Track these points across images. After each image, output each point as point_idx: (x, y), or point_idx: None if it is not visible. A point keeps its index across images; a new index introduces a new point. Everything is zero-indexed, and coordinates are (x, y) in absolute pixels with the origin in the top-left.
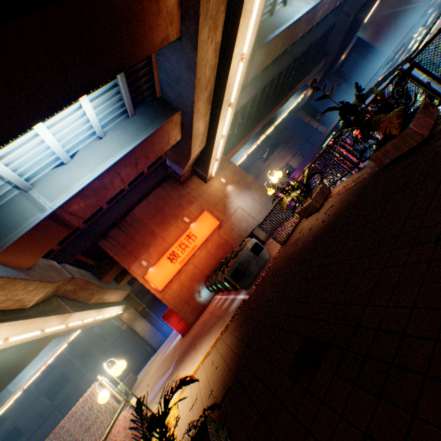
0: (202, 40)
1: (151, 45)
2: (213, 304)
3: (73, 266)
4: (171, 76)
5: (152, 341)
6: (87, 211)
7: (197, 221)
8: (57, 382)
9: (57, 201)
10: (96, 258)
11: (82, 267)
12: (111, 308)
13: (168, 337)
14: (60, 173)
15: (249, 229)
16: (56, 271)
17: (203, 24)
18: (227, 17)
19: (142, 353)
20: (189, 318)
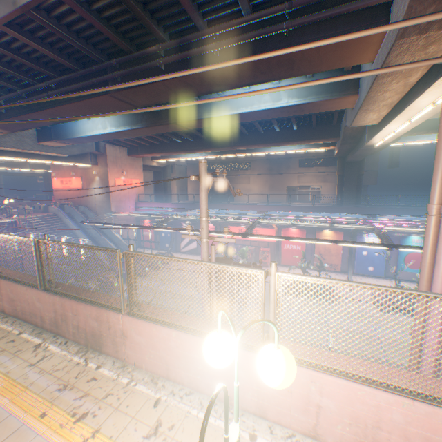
0: None
1: None
2: None
3: None
4: None
5: None
6: None
7: (77, 178)
8: None
9: None
10: None
11: None
12: None
13: None
14: None
15: (91, 203)
16: None
17: None
18: None
19: None
20: None
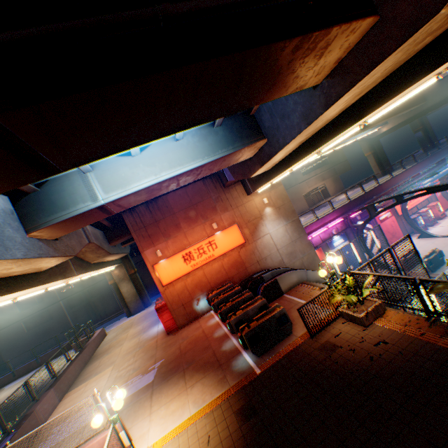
0: (338, 103)
1: (285, 91)
2: (209, 325)
3: (90, 225)
4: (279, 108)
5: (131, 305)
6: (132, 204)
7: (224, 231)
8: (31, 297)
9: (111, 194)
10: (112, 221)
11: (97, 225)
12: (107, 267)
13: (147, 308)
14: (124, 164)
15: (269, 258)
16: (77, 237)
17: (351, 92)
18: (377, 88)
19: (116, 305)
20: (180, 321)
